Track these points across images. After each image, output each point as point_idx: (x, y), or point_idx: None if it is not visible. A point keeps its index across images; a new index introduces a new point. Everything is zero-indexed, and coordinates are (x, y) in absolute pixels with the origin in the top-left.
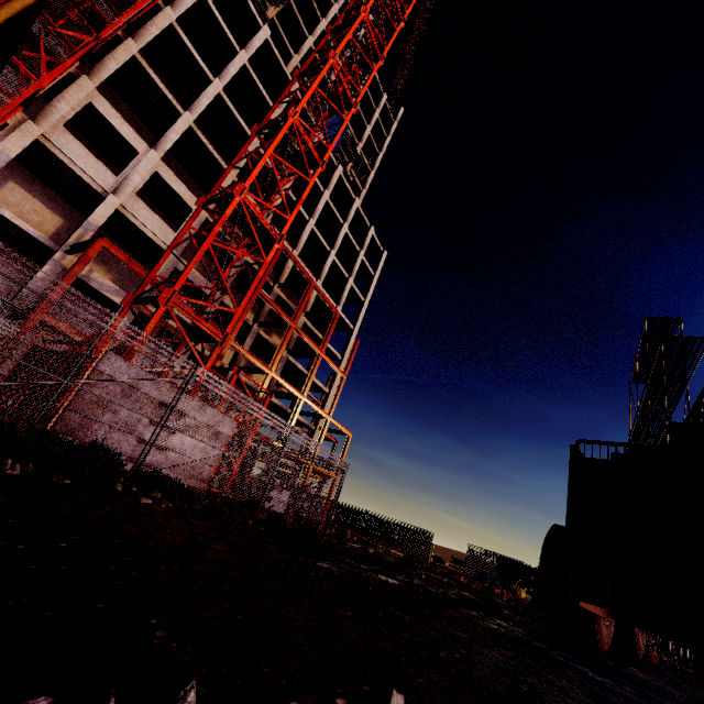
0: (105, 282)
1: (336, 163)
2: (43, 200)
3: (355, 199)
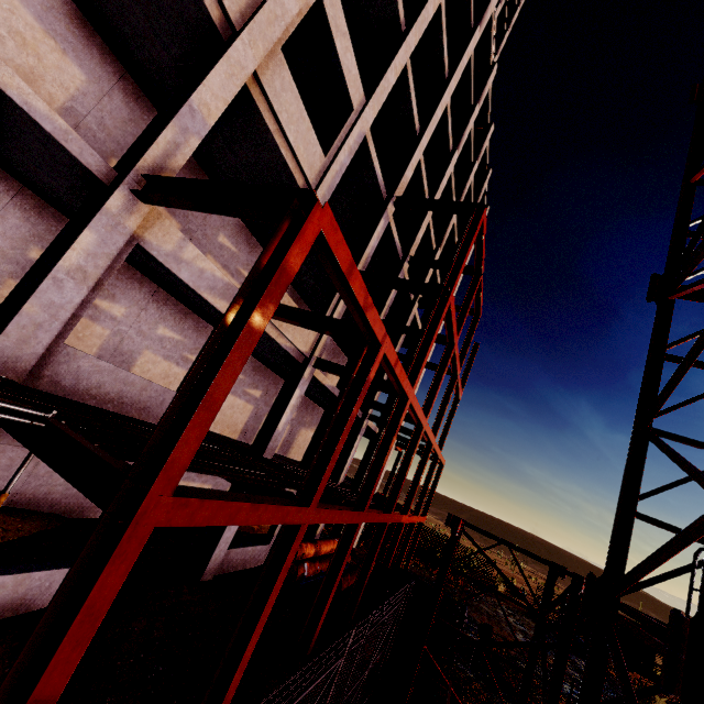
0: (205, 267)
1: (491, 59)
2: (35, 6)
3: (491, 125)
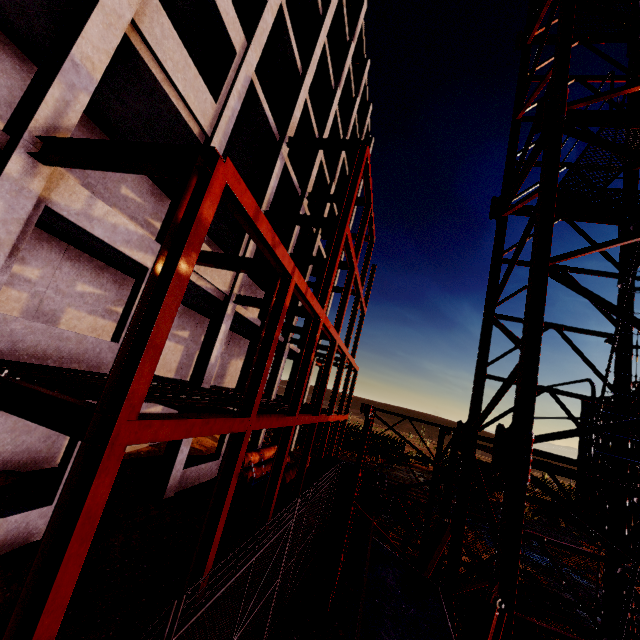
0: (117, 222)
1: None
2: None
3: (367, 61)
